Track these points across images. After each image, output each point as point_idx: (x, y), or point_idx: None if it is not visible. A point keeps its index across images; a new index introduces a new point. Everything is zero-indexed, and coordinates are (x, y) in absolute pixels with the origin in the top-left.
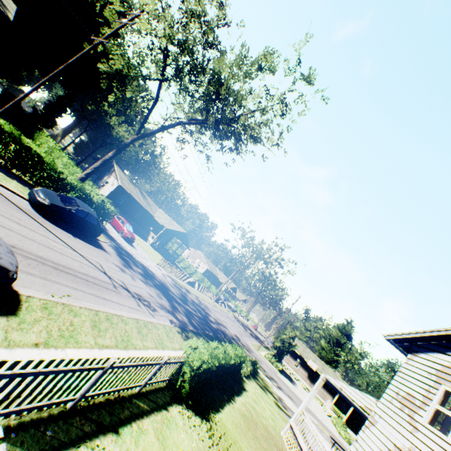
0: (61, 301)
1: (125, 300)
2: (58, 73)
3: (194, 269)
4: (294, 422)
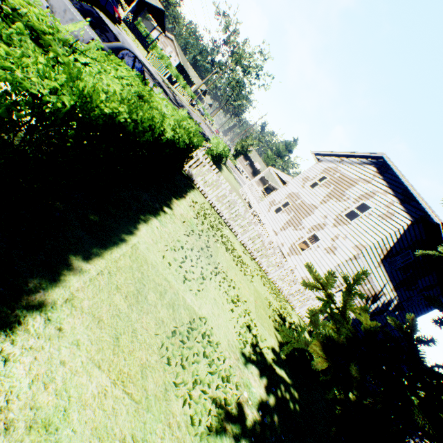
0: None
1: None
2: None
3: (169, 63)
4: (247, 186)
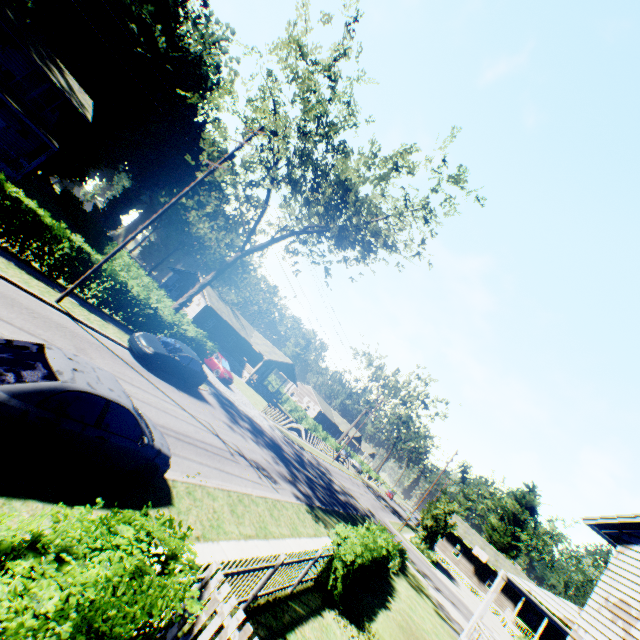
0: (197, 482)
1: (246, 472)
2: (170, 207)
3: (304, 413)
4: (467, 638)
